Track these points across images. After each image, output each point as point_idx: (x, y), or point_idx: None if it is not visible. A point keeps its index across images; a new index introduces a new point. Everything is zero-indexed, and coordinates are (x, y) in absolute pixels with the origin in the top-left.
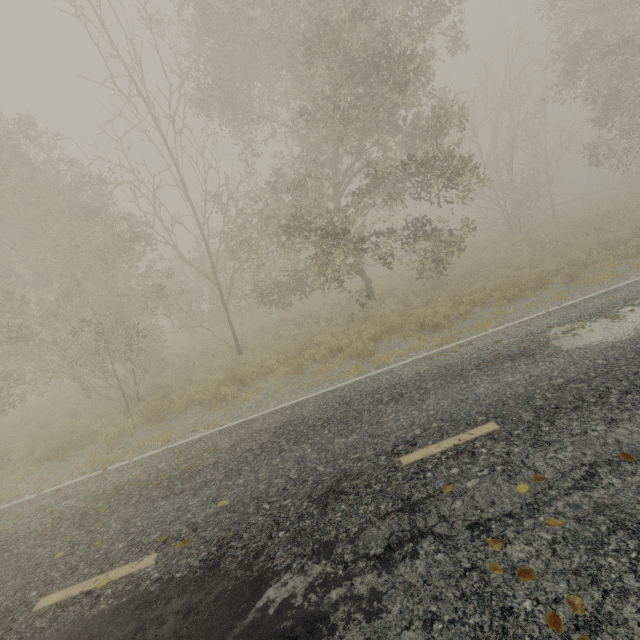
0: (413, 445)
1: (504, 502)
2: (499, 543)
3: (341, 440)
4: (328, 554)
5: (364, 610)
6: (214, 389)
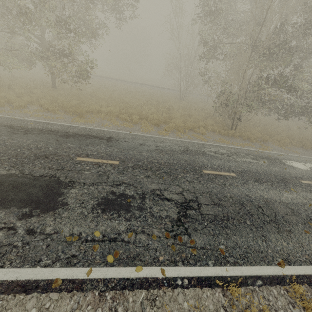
0: None
1: None
2: None
3: None
4: None
5: None
6: None
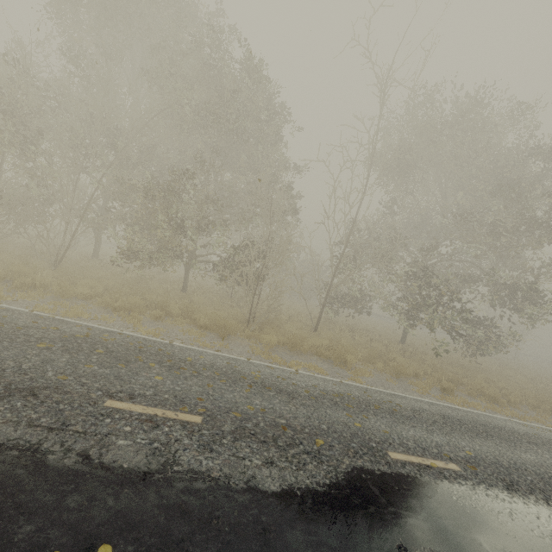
0: None
1: None
2: None
3: (521, 453)
4: None
5: None
6: (339, 352)
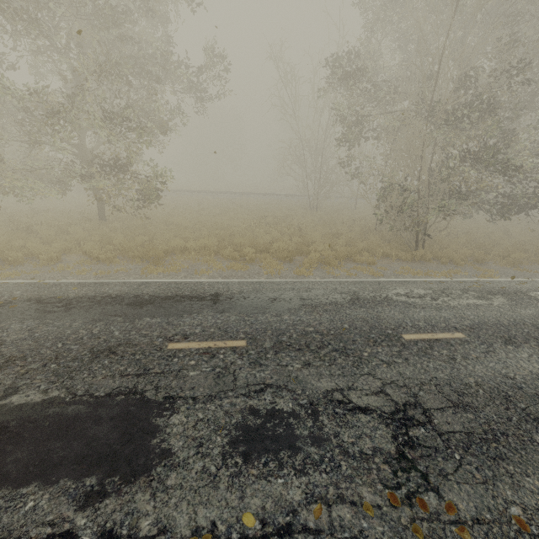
0: None
1: None
2: None
3: None
4: None
5: None
6: None
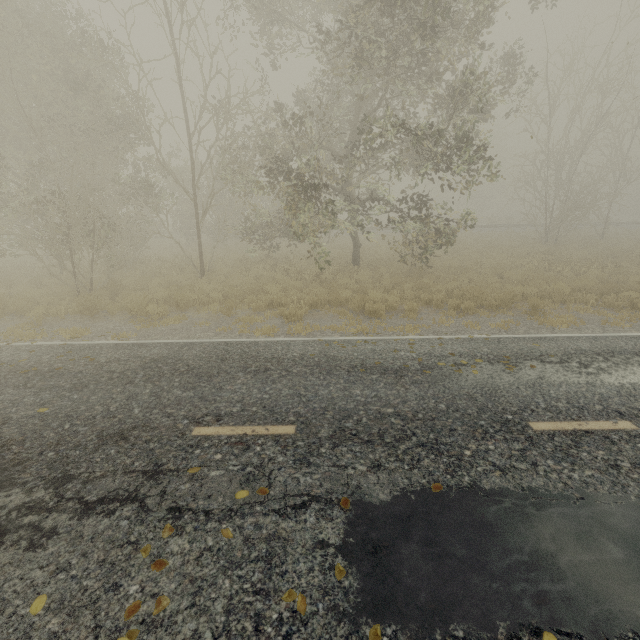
0: (218, 420)
1: (217, 500)
2: (171, 532)
3: (178, 392)
4: (60, 485)
5: (32, 540)
6: (144, 303)
